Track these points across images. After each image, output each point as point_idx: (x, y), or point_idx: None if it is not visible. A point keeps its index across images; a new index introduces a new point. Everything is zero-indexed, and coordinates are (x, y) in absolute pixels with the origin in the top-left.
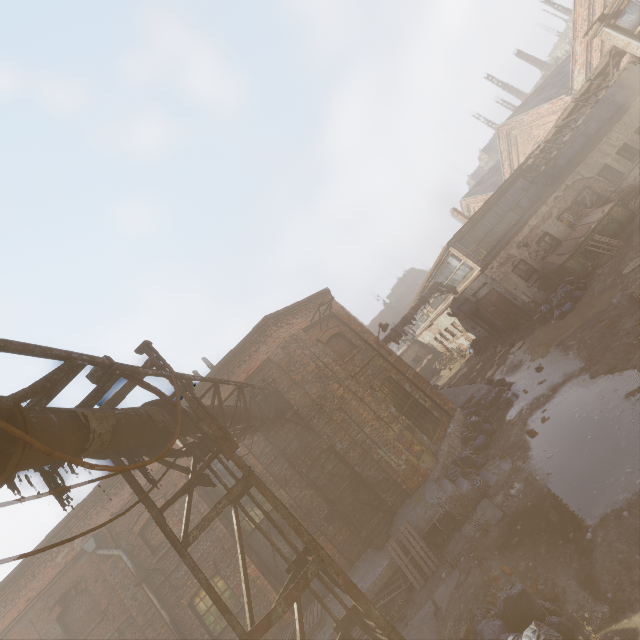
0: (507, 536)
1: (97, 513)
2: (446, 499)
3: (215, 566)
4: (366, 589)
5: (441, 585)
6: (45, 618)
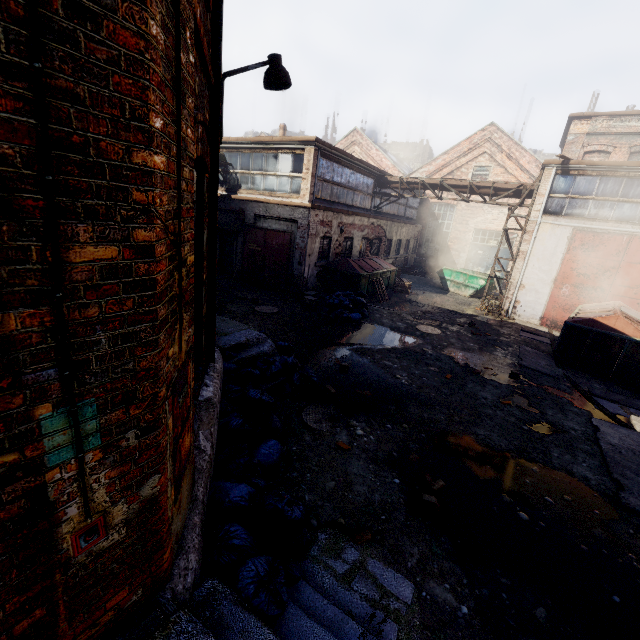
0: None
1: None
2: None
3: None
4: None
5: None
6: None
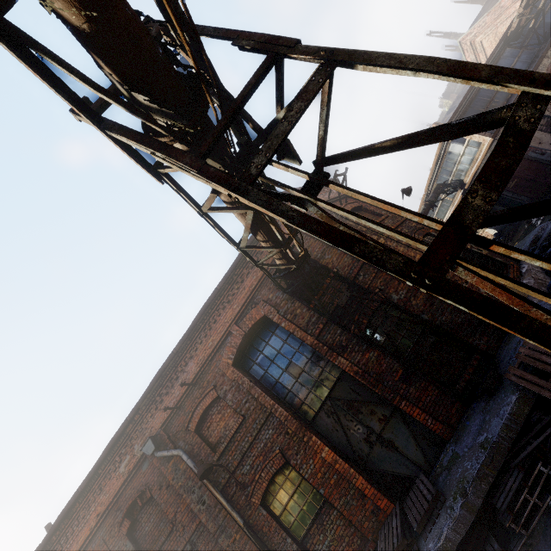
0: None
1: (152, 415)
2: None
3: (282, 455)
4: (496, 437)
5: None
6: (115, 534)
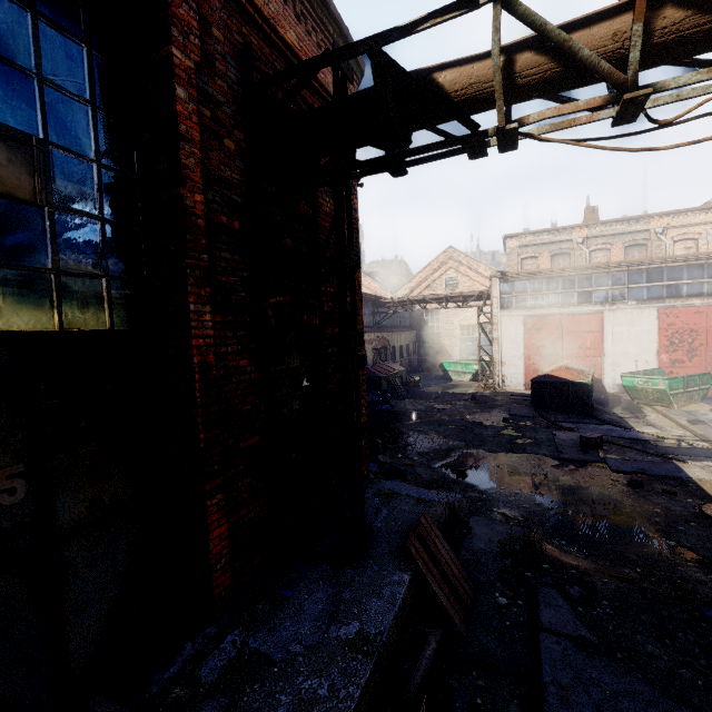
0: (558, 551)
1: None
2: (447, 502)
3: None
4: (387, 634)
5: (540, 608)
6: None
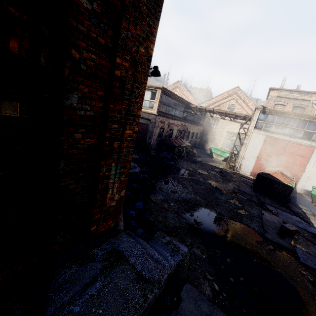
0: None
1: None
2: (166, 278)
3: None
4: None
5: None
6: None
